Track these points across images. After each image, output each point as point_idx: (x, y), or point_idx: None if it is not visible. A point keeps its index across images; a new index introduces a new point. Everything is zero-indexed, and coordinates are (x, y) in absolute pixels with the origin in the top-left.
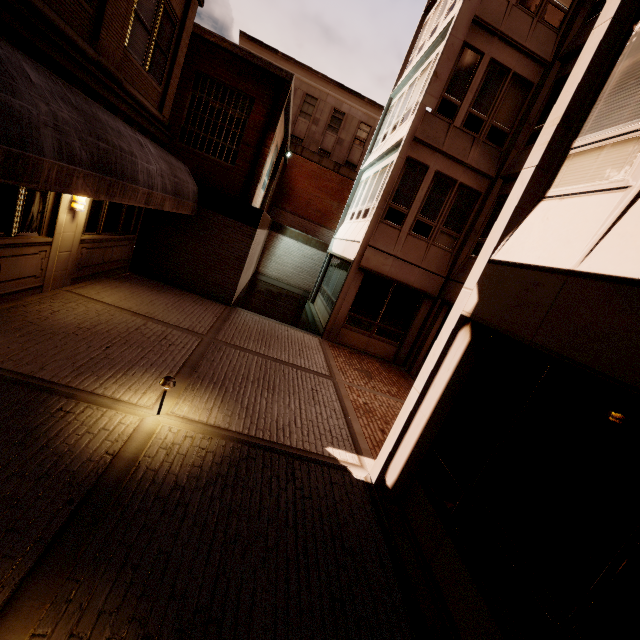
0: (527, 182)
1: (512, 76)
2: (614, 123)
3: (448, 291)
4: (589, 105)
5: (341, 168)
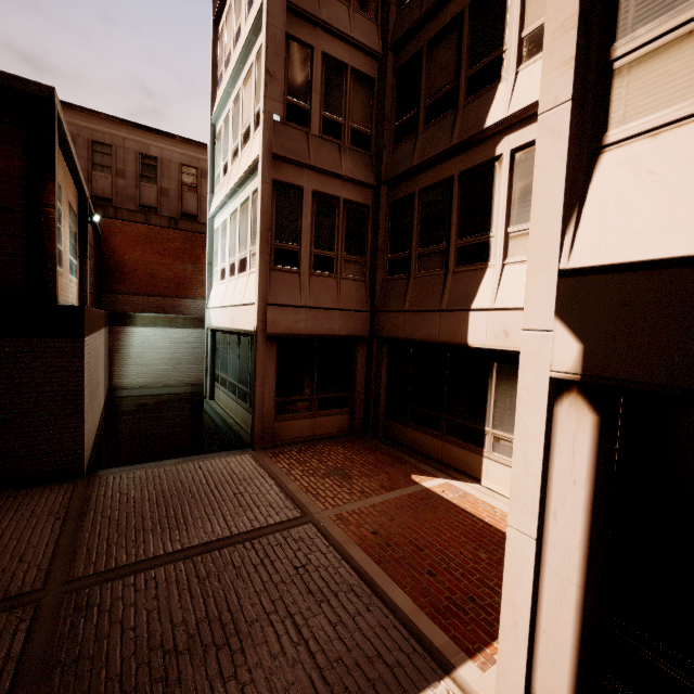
0: (568, 128)
1: (351, 72)
2: None
3: (381, 326)
4: None
5: (179, 222)
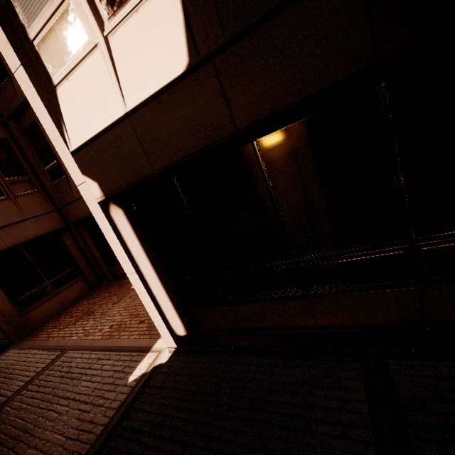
0: (29, 80)
1: None
2: (40, 6)
3: (69, 215)
4: (6, 1)
5: None
